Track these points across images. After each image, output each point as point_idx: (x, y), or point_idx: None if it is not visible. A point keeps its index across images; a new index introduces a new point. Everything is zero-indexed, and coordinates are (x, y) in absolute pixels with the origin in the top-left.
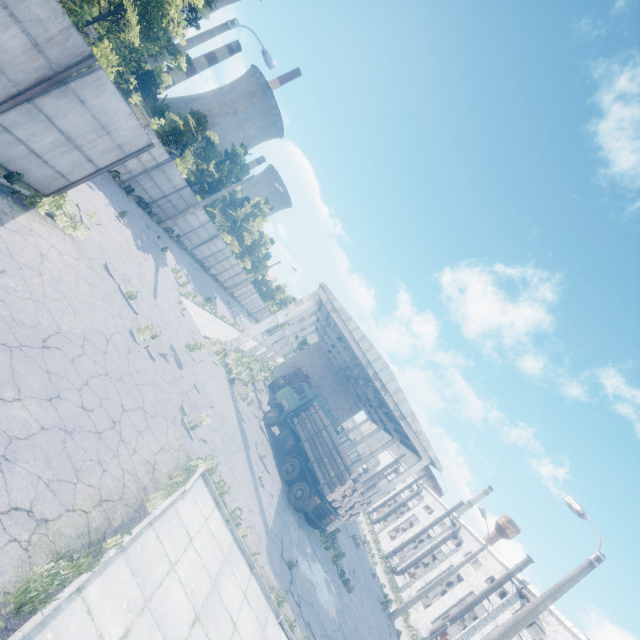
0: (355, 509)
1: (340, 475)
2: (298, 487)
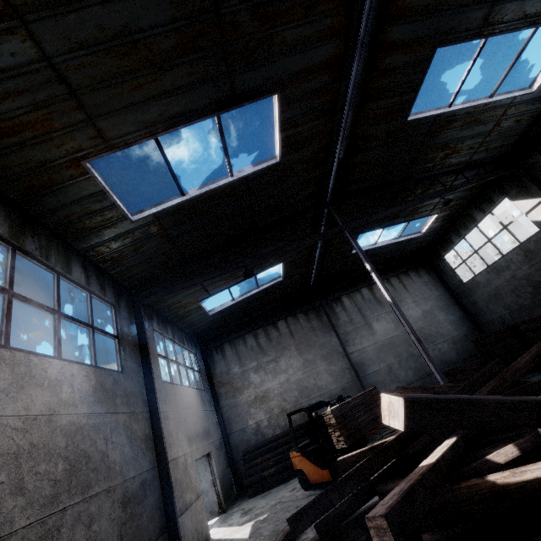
0: None
1: None
2: None
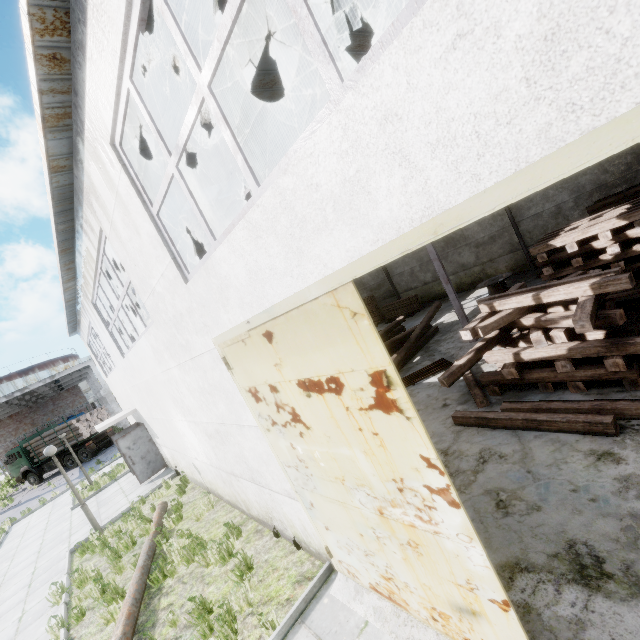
0: (103, 417)
1: (74, 430)
2: (81, 456)
